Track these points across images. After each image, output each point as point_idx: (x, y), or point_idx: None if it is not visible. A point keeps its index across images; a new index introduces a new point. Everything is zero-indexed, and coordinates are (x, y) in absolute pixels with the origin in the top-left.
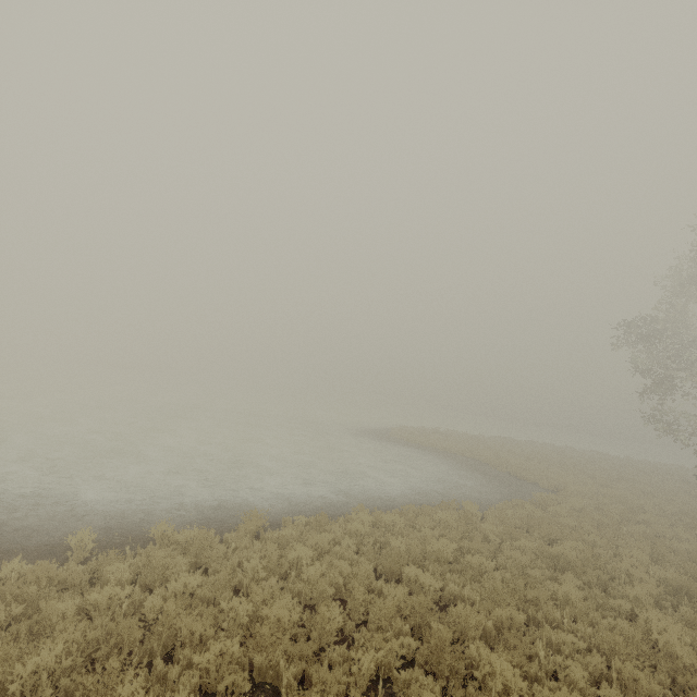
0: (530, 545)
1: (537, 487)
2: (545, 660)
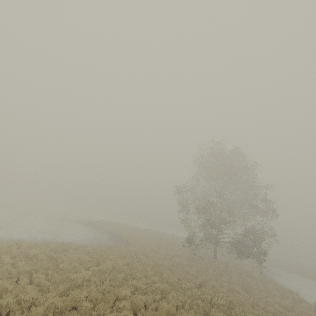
0: (78, 255)
1: (131, 245)
2: (21, 279)
